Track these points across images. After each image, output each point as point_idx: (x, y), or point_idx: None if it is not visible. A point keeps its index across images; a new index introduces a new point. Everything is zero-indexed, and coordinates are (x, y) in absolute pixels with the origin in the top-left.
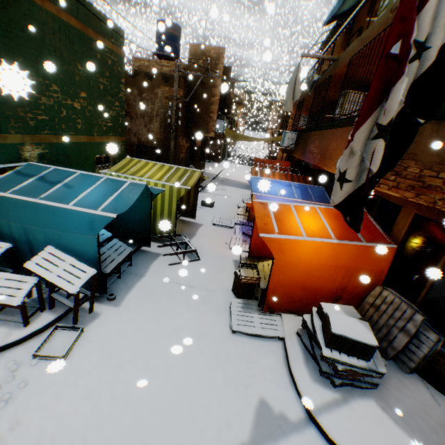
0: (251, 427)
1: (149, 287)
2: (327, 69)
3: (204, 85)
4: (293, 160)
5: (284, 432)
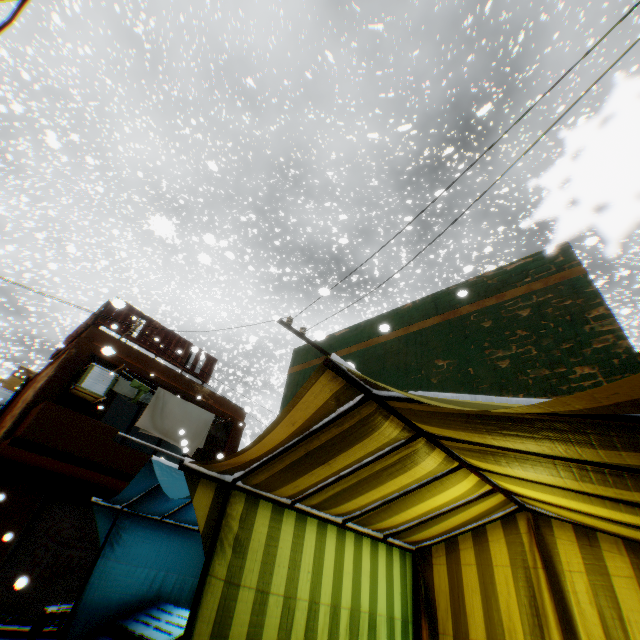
0: None
1: None
2: None
3: None
4: None
5: None
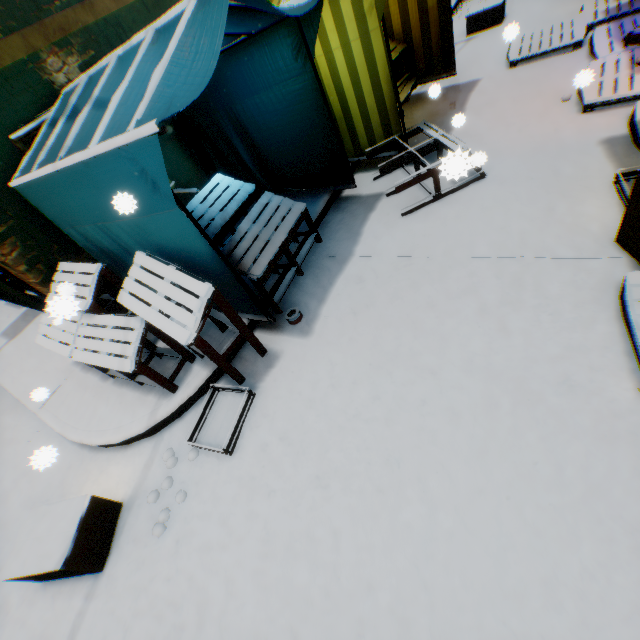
0: None
1: (365, 281)
2: None
3: None
4: None
5: None
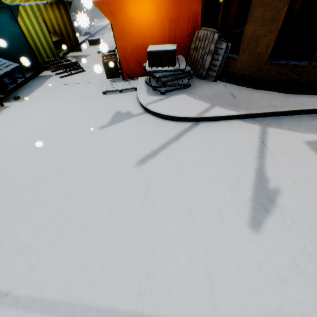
0: (108, 121)
1: (46, 89)
2: None
3: None
4: None
5: (128, 118)
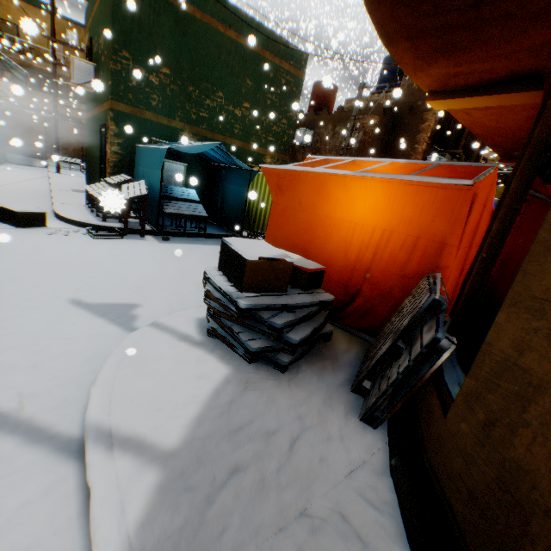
0: (102, 303)
1: (199, 248)
2: None
3: (413, 110)
4: None
5: (113, 320)
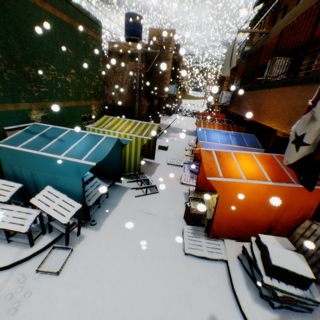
0: None
1: (121, 215)
2: (258, 41)
3: (159, 59)
4: (226, 112)
5: None
